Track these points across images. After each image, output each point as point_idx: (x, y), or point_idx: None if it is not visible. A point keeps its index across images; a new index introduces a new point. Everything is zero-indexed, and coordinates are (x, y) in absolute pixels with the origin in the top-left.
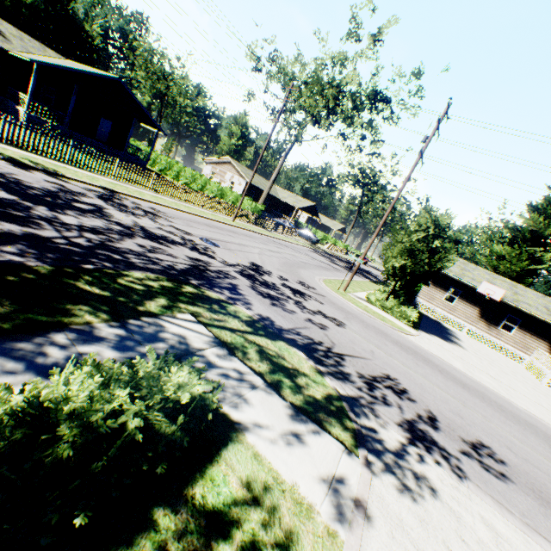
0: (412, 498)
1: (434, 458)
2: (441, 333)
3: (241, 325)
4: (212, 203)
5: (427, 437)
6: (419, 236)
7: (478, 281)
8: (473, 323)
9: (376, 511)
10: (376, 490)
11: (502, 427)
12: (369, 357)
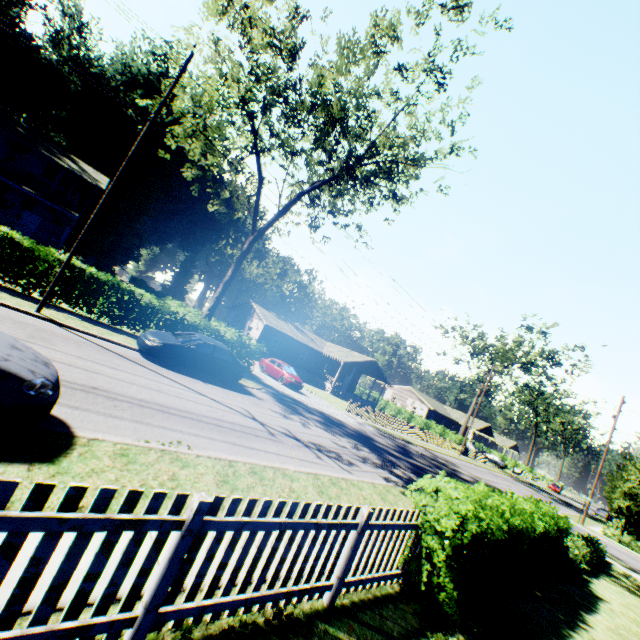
0: None
1: None
2: None
3: None
4: (440, 441)
5: None
6: (632, 483)
7: None
8: None
9: None
10: None
11: None
12: (634, 564)
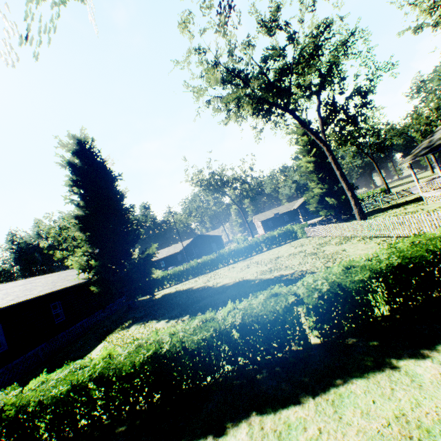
0: None
1: None
2: None
3: None
4: None
5: None
6: None
7: None
8: None
9: None
10: None
11: None
12: None
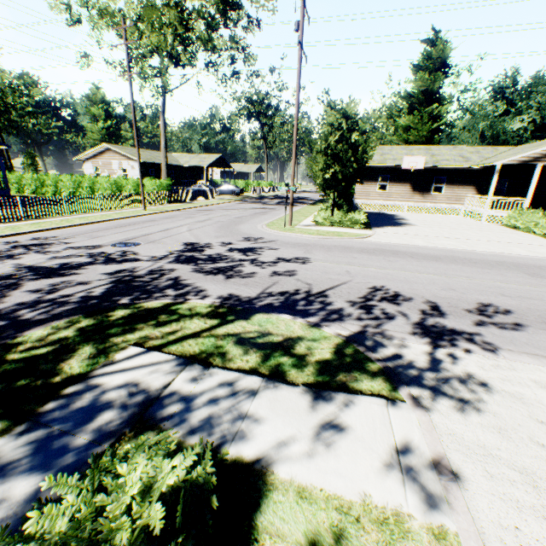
0: (476, 410)
1: (462, 348)
2: (389, 222)
3: (203, 322)
4: (110, 201)
5: (443, 330)
6: (336, 137)
7: (399, 160)
8: (410, 199)
9: (458, 456)
10: (442, 428)
11: (485, 278)
12: (349, 279)
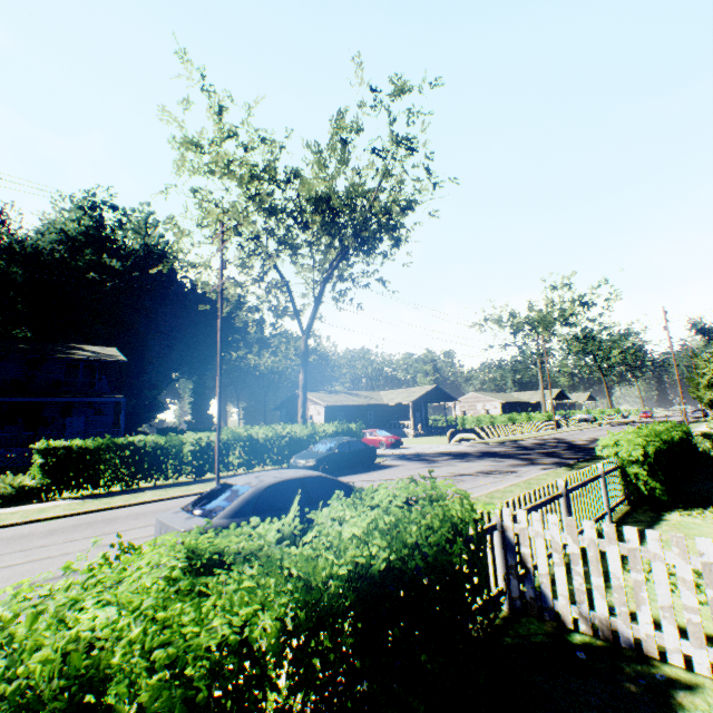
0: None
1: None
2: None
3: None
4: (532, 426)
5: None
6: (708, 375)
7: None
8: None
9: None
10: None
11: None
12: None
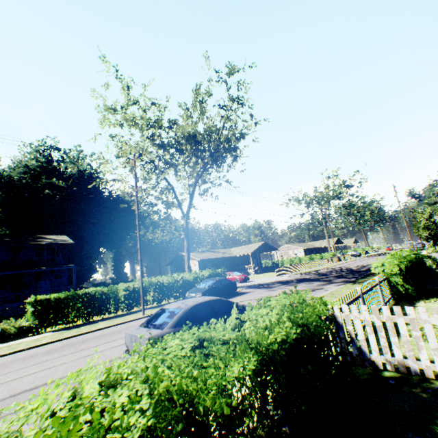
0: None
1: None
2: None
3: None
4: (324, 261)
5: None
6: (423, 221)
7: None
8: None
9: None
10: None
11: None
12: None
